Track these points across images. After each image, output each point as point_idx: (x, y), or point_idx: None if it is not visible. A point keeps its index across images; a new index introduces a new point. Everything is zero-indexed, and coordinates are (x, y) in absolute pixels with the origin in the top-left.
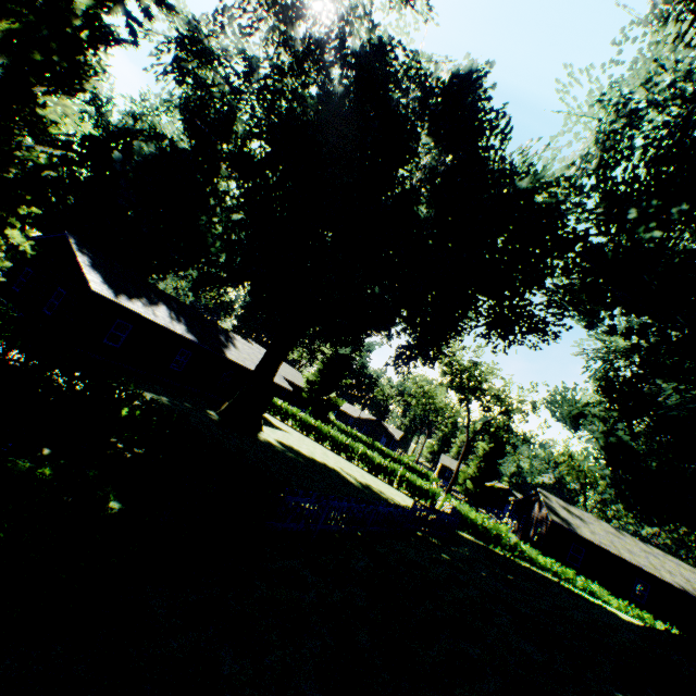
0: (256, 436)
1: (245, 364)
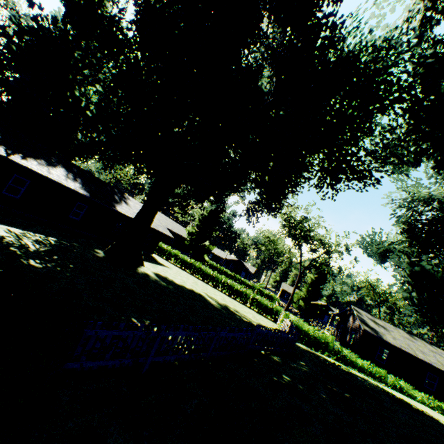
0: (134, 269)
1: (133, 216)
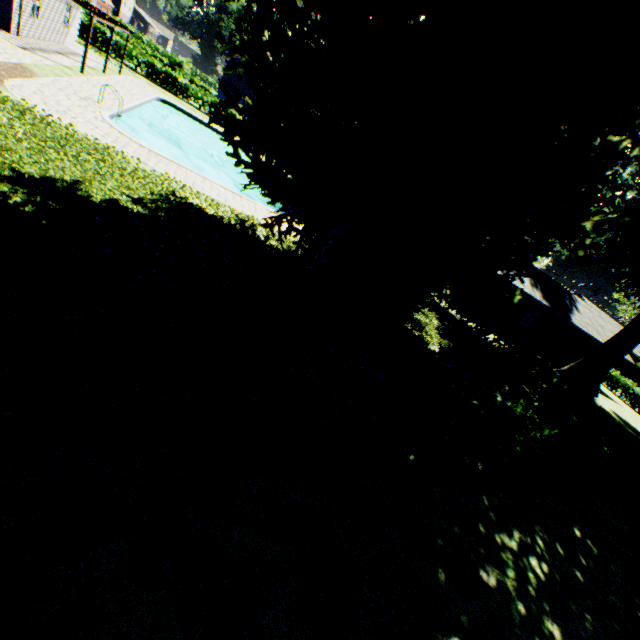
0: (592, 401)
1: (586, 330)
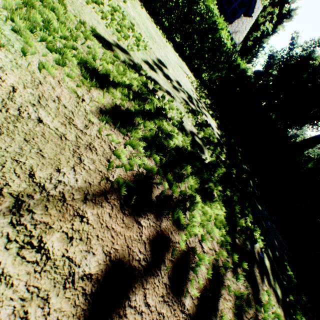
0: None
1: None
